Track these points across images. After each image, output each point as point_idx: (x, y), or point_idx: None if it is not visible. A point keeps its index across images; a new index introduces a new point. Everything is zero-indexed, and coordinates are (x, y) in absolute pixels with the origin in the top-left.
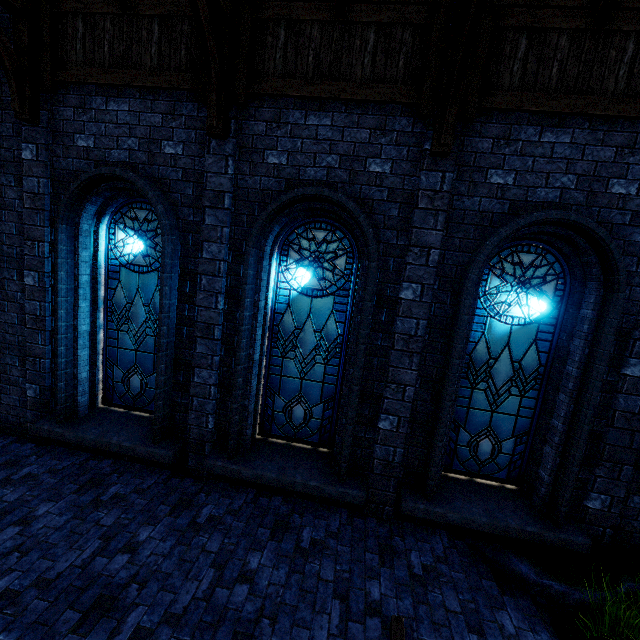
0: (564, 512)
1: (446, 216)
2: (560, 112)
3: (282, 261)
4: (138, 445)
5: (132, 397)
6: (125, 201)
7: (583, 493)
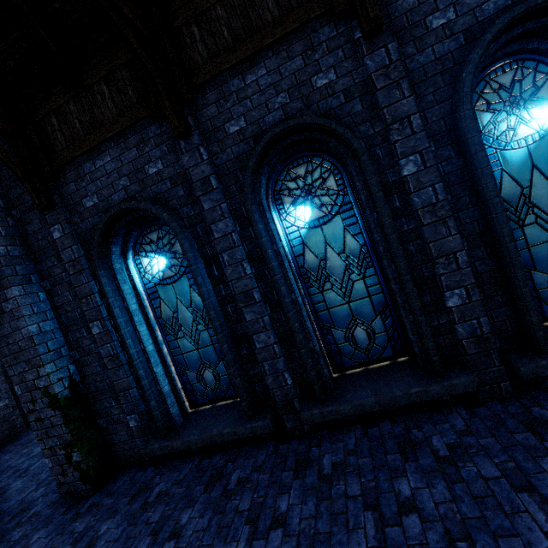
0: None
1: (407, 82)
2: None
3: (280, 210)
4: (236, 427)
5: (211, 391)
6: (137, 233)
7: None
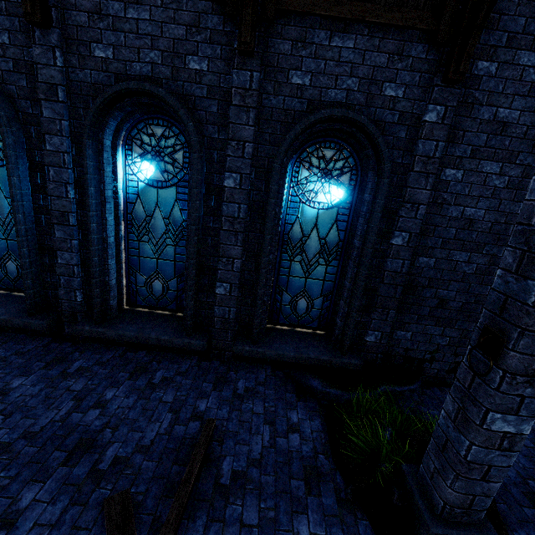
0: (347, 345)
1: (257, 113)
2: (344, 18)
3: (128, 155)
4: (14, 317)
5: (11, 280)
6: None
7: (364, 332)
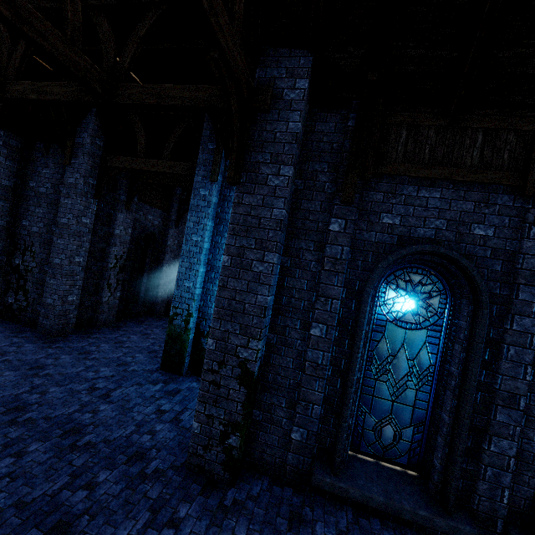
0: None
1: None
2: None
3: None
4: (436, 516)
5: (382, 447)
6: (400, 265)
7: None
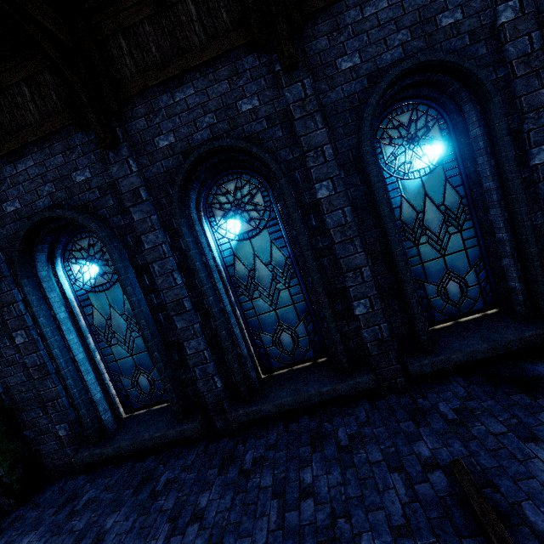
0: None
1: (321, 115)
2: None
3: (212, 222)
4: (167, 430)
5: (147, 396)
6: (67, 239)
7: None
